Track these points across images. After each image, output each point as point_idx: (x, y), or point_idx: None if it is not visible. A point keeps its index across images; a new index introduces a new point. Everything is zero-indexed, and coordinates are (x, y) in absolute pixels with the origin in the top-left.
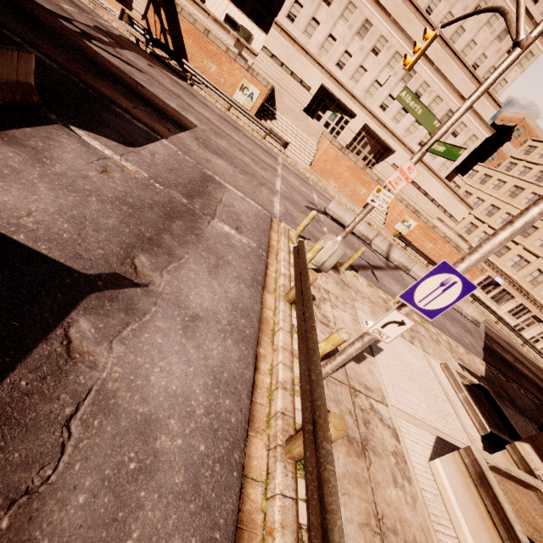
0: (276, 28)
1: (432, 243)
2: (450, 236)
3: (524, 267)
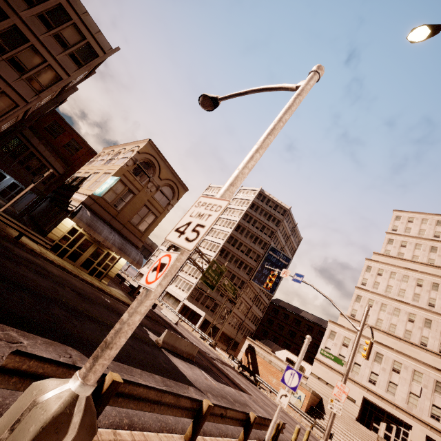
0: (316, 361)
1: None
2: None
3: None
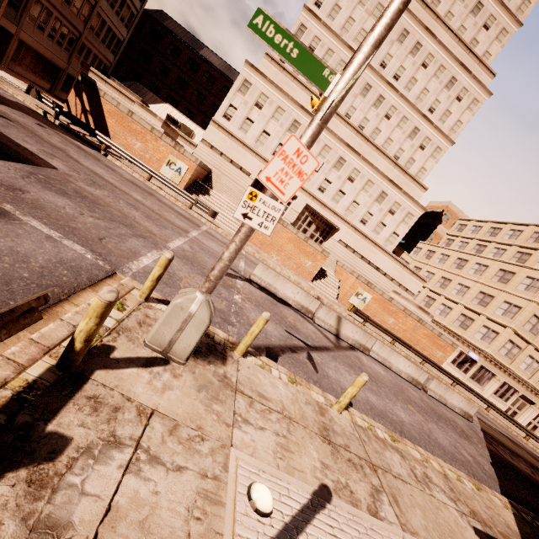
0: (213, 125)
1: (392, 317)
2: (410, 308)
3: (495, 339)
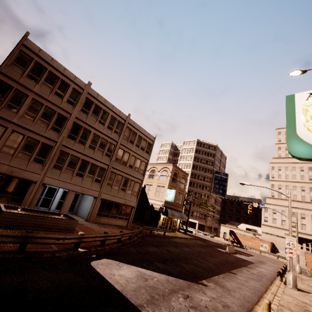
0: (262, 225)
1: None
2: None
3: None
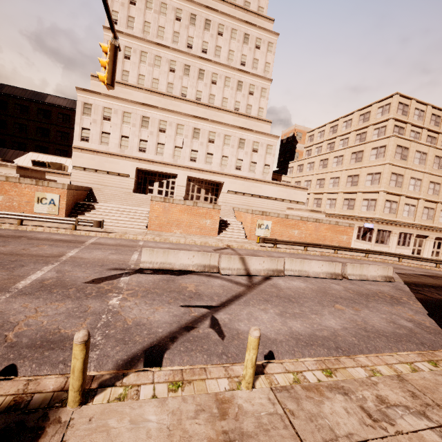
0: (76, 150)
1: (295, 229)
2: (305, 215)
3: (376, 205)
